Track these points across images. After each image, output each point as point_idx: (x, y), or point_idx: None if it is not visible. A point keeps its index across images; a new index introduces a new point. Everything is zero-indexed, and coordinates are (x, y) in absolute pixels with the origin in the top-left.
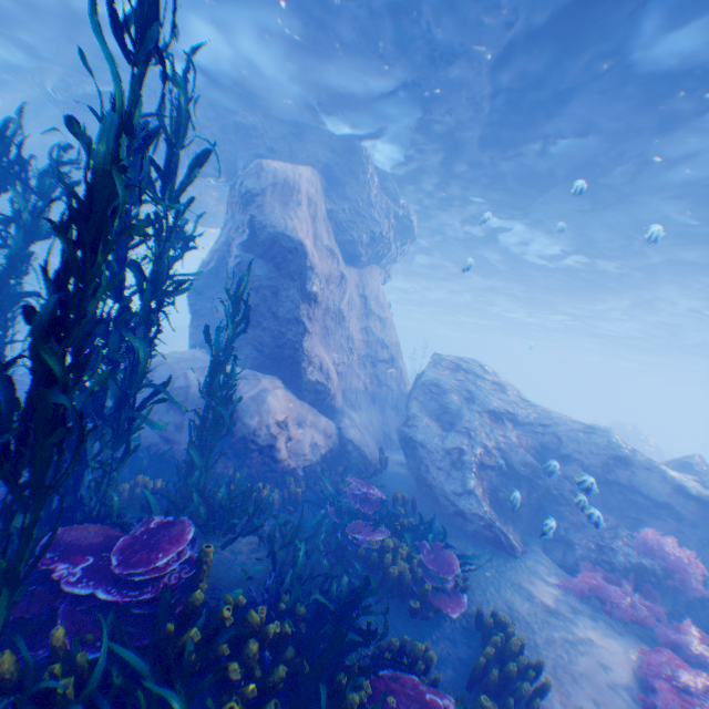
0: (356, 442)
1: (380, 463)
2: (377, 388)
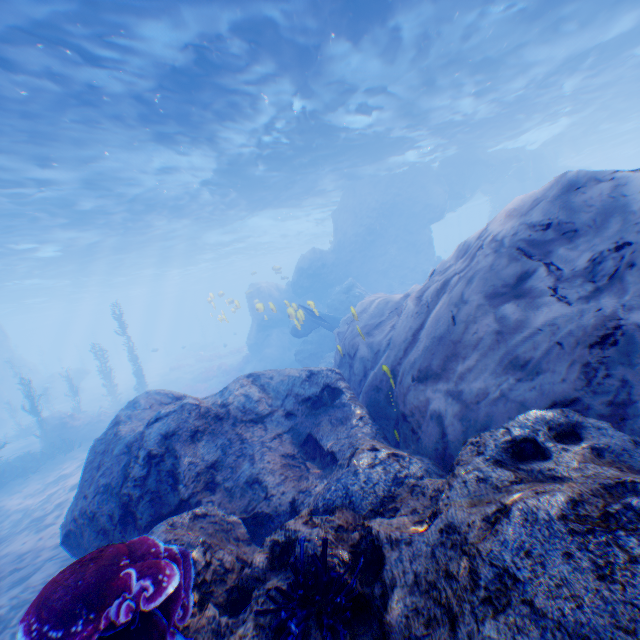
0: None
1: None
2: None
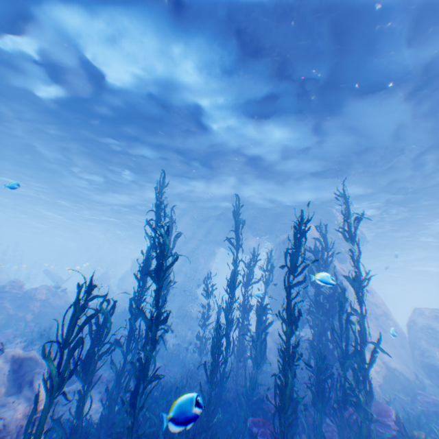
0: (398, 369)
1: (420, 383)
2: (383, 333)
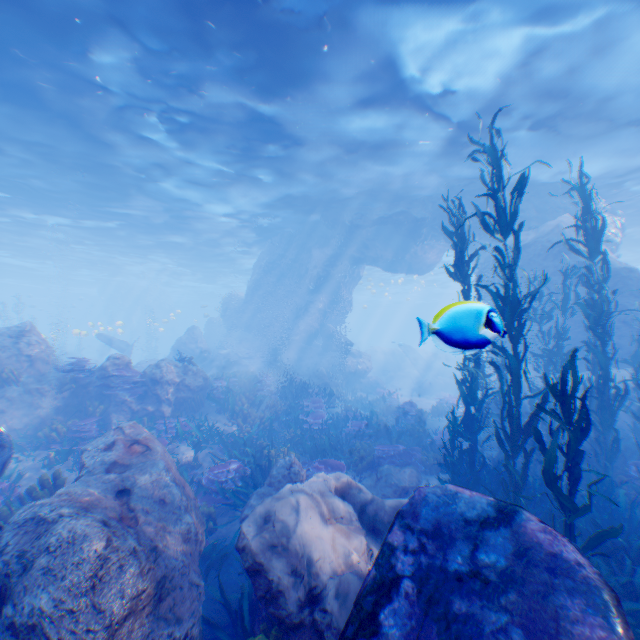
0: None
1: None
2: None
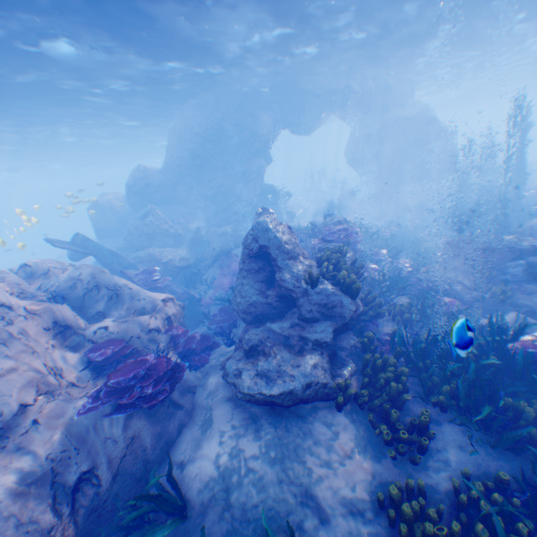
0: None
1: None
2: None
